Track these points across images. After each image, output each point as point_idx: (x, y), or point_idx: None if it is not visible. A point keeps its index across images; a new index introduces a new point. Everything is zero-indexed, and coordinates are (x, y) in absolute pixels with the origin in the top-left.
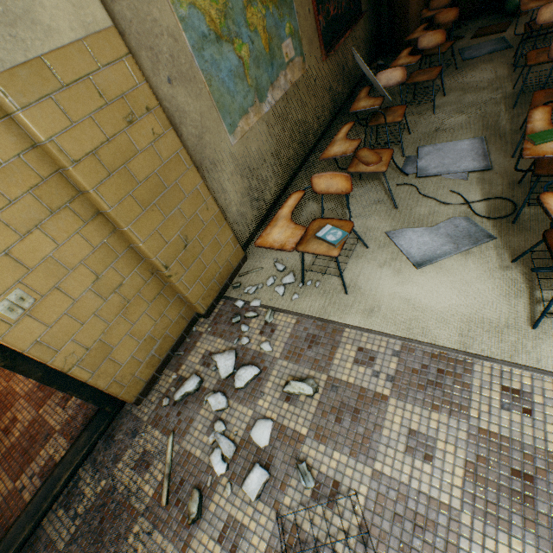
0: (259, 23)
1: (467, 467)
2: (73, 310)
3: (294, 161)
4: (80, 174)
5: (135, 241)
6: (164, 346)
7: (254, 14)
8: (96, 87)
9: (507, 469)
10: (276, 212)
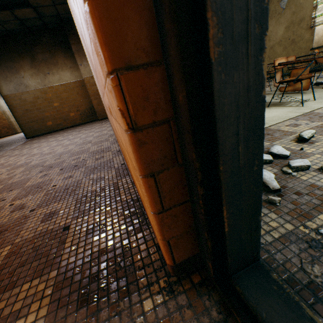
0: None
1: None
2: None
3: None
4: None
5: None
6: None
7: None
8: None
9: None
10: None
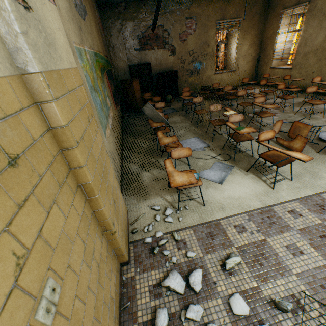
0: (101, 88)
1: (312, 246)
2: (78, 290)
3: (120, 154)
4: (80, 152)
5: (100, 205)
6: (116, 305)
7: (99, 83)
8: (77, 97)
9: (318, 237)
10: (125, 182)
